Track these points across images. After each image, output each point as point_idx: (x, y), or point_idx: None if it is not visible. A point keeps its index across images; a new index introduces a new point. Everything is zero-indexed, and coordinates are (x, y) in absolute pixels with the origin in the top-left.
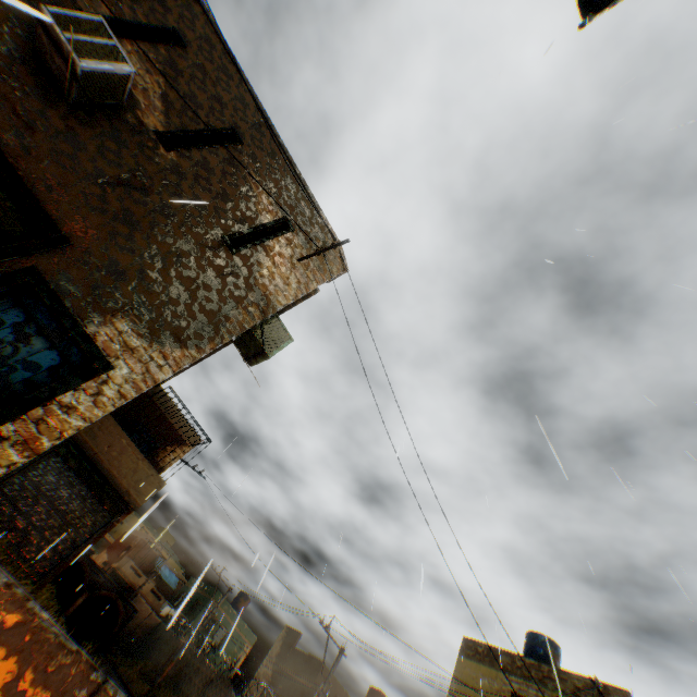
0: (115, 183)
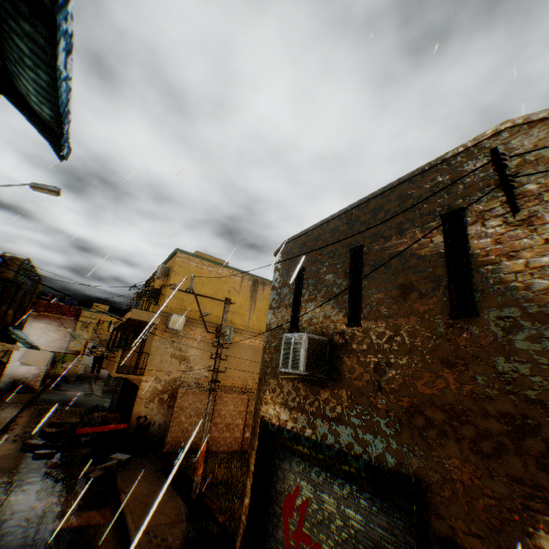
0: (378, 391)
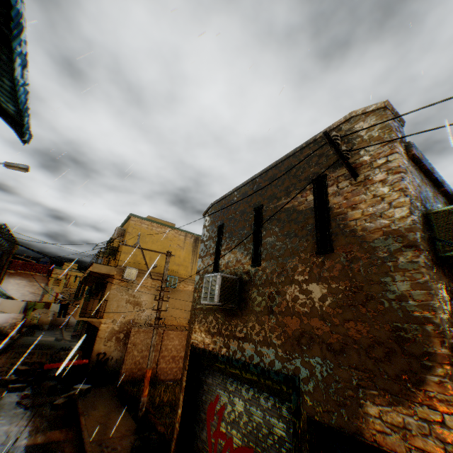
0: (271, 314)
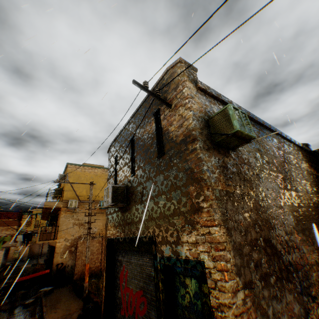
0: (141, 202)
